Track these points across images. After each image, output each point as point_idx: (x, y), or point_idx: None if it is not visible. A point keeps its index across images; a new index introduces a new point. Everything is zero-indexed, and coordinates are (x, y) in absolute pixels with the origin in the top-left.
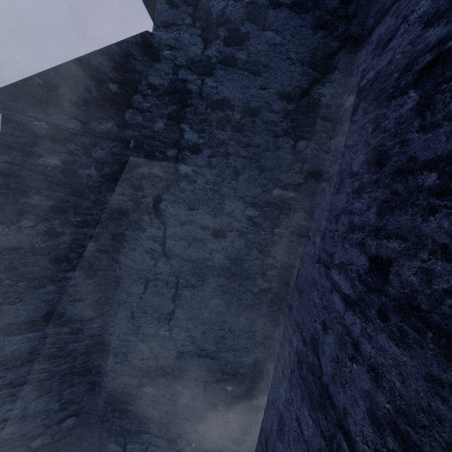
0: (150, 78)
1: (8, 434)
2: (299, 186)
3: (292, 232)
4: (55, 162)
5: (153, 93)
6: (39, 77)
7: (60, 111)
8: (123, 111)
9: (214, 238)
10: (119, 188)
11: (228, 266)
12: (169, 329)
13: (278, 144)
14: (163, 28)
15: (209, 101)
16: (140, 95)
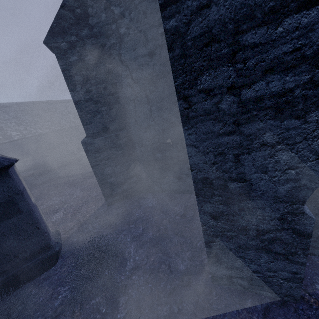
0: None
1: (112, 181)
2: None
3: None
4: (75, 59)
5: (94, 2)
6: (54, 23)
7: (67, 35)
8: (87, 20)
9: (151, 58)
10: (103, 61)
11: (164, 70)
12: (153, 120)
13: None
14: None
15: None
16: (90, 8)
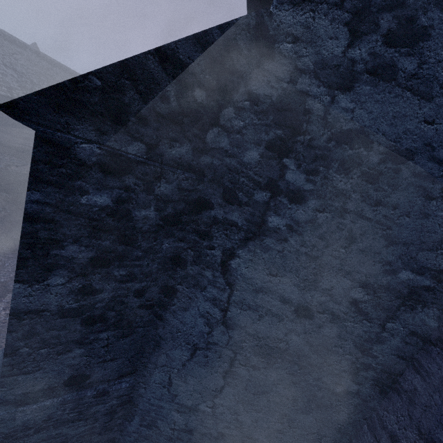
0: (252, 84)
1: None
2: (442, 274)
3: (411, 332)
4: (103, 201)
5: (252, 107)
6: (97, 75)
7: (120, 129)
8: (206, 130)
9: (295, 316)
10: (179, 233)
11: (307, 354)
12: (212, 406)
13: (428, 209)
14: (289, 5)
15: (335, 130)
16: (232, 108)
